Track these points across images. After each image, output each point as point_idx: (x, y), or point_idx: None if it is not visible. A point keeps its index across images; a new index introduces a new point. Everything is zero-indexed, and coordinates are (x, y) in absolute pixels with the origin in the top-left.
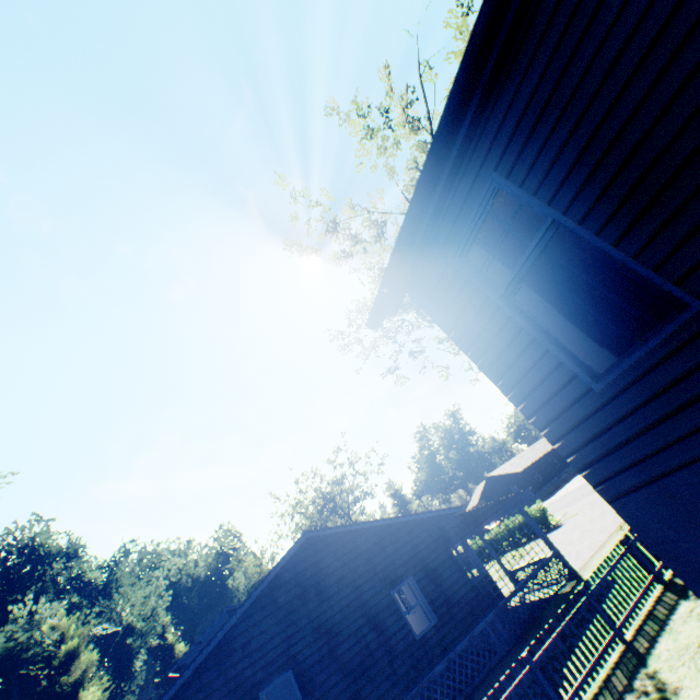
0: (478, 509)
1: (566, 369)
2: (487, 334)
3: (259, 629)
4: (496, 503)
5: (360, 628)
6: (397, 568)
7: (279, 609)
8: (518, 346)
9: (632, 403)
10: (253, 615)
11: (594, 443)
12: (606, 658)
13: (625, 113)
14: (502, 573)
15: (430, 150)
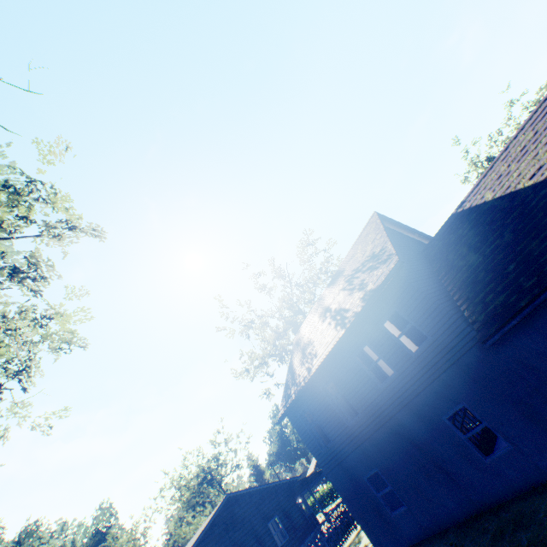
0: (309, 476)
1: (318, 446)
2: (305, 434)
3: (207, 546)
4: (317, 472)
5: (253, 543)
6: (270, 511)
7: (216, 536)
8: (311, 439)
9: (327, 455)
10: (204, 540)
11: (323, 462)
12: (350, 536)
13: (323, 410)
14: (324, 518)
15: (294, 399)
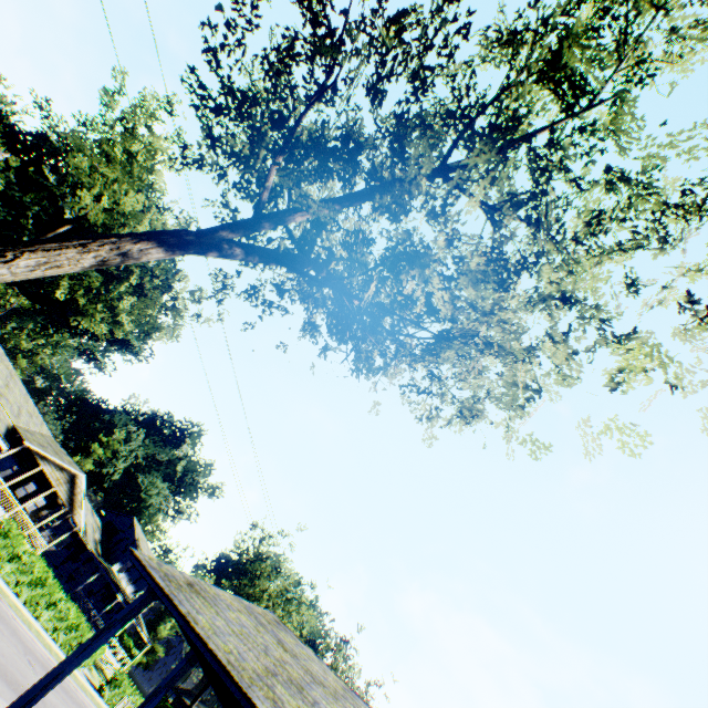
0: None
1: None
2: None
3: None
4: None
5: None
6: None
7: None
8: None
9: None
10: None
11: None
12: None
13: None
14: None
15: None
